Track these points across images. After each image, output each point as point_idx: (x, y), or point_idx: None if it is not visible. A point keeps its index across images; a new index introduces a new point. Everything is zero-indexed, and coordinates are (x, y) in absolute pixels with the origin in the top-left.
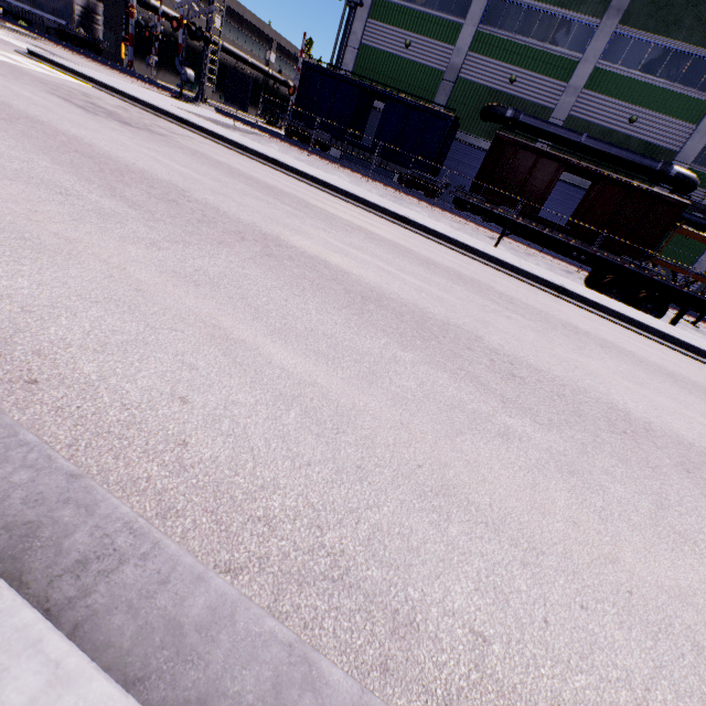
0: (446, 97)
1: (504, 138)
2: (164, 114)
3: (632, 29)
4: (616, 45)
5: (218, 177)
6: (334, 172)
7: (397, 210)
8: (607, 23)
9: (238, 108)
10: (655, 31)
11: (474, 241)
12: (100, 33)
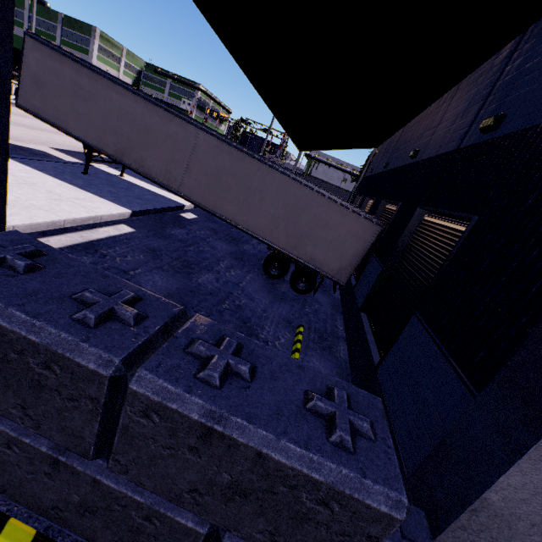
0: None
1: None
2: None
3: (66, 28)
4: (65, 33)
5: None
6: None
7: None
8: (59, 26)
9: None
10: (72, 29)
11: None
12: None
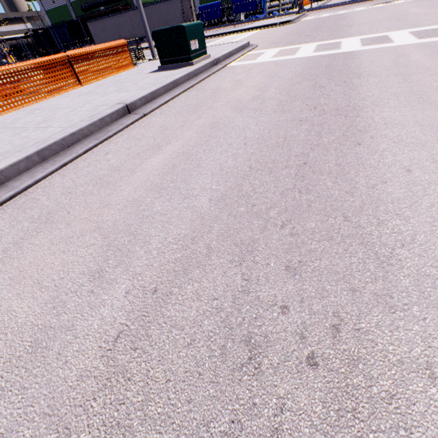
0: (73, 12)
1: (77, 21)
2: None
3: None
4: None
5: None
6: None
7: None
8: None
9: None
10: None
11: None
12: None
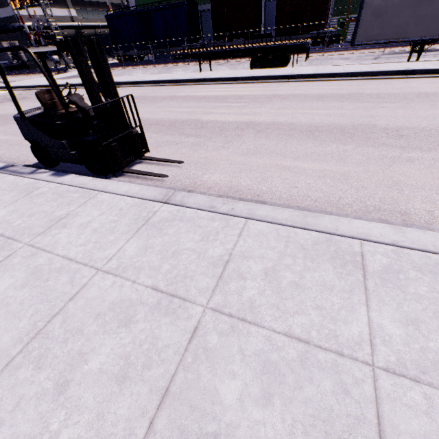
0: None
1: None
2: (39, 87)
3: None
4: None
5: (39, 104)
6: (134, 72)
7: (136, 79)
8: None
9: (109, 57)
10: None
11: (177, 75)
12: (24, 57)
